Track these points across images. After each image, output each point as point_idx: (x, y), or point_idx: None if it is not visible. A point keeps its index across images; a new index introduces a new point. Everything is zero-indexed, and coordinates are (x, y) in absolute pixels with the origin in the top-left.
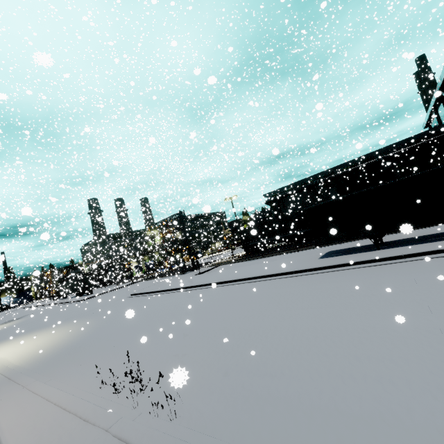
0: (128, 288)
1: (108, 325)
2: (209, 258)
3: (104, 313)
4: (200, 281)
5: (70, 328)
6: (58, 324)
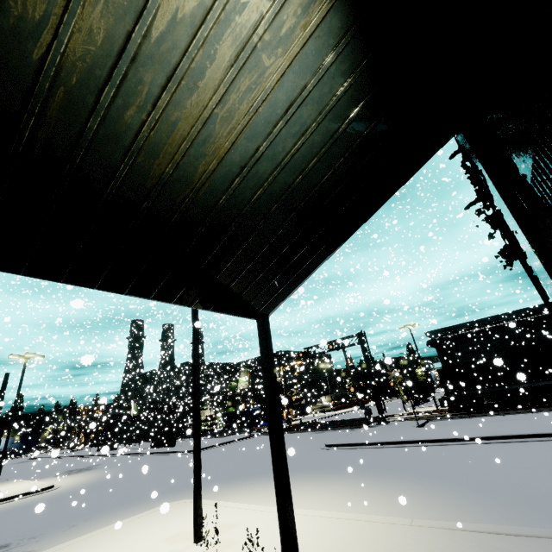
0: (263, 440)
1: (471, 477)
2: (334, 415)
3: (355, 464)
4: (495, 431)
5: (345, 480)
6: (266, 475)
